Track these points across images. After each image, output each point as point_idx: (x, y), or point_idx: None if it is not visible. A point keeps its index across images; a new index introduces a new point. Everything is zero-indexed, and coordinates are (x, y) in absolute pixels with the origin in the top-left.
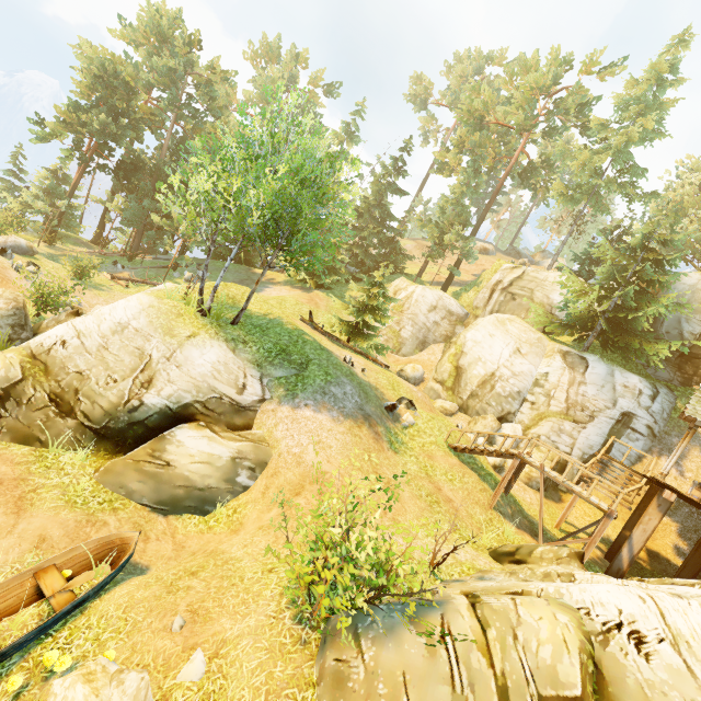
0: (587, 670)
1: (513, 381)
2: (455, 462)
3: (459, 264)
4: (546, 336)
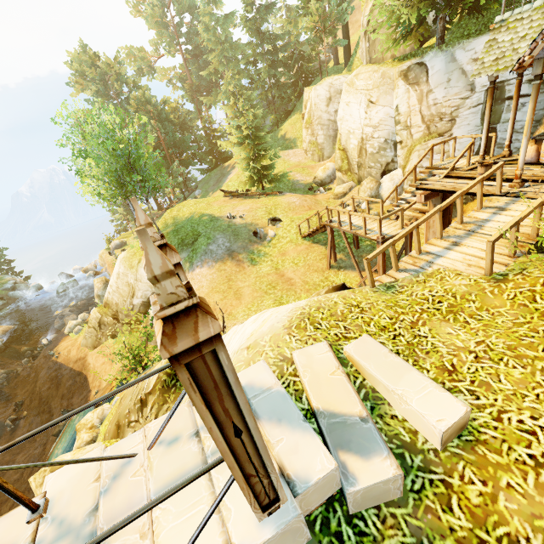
0: (161, 380)
1: (376, 135)
2: (302, 249)
3: (346, 28)
4: (391, 65)
